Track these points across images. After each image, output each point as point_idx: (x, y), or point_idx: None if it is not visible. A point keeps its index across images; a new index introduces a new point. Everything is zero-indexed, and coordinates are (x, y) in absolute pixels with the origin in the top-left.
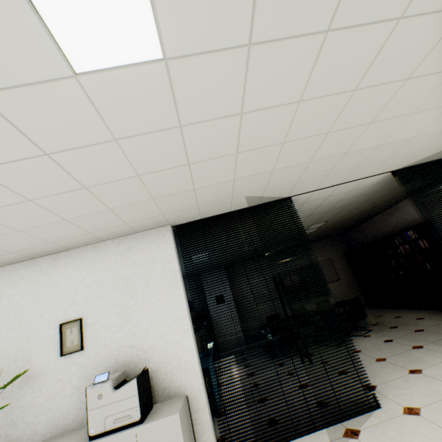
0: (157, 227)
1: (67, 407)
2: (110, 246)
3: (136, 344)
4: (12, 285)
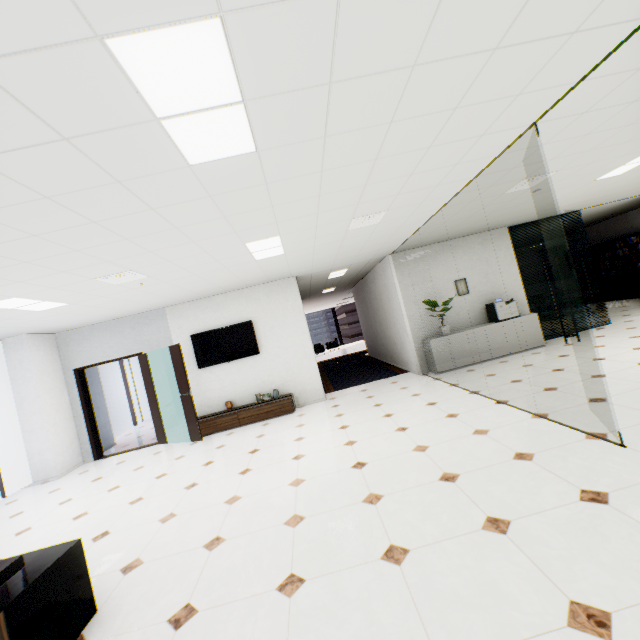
0: (499, 228)
1: (465, 318)
2: (473, 239)
3: (495, 292)
4: (421, 260)
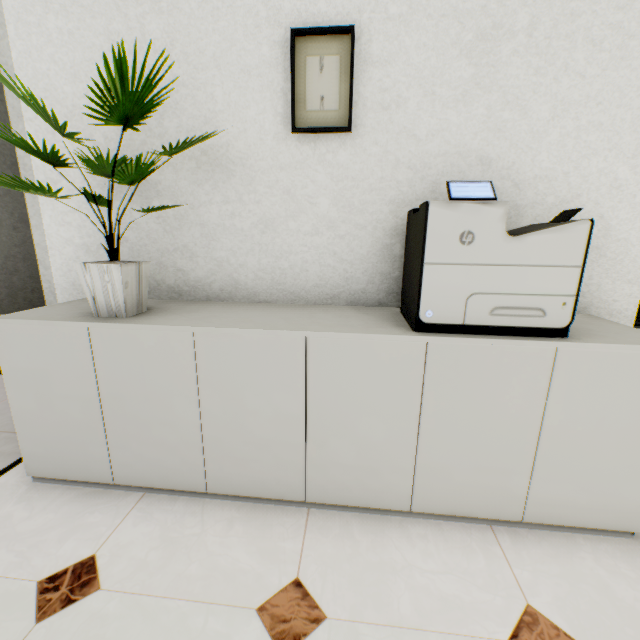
0: None
1: (302, 257)
2: None
3: (497, 160)
4: None
